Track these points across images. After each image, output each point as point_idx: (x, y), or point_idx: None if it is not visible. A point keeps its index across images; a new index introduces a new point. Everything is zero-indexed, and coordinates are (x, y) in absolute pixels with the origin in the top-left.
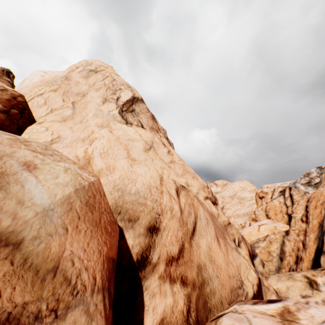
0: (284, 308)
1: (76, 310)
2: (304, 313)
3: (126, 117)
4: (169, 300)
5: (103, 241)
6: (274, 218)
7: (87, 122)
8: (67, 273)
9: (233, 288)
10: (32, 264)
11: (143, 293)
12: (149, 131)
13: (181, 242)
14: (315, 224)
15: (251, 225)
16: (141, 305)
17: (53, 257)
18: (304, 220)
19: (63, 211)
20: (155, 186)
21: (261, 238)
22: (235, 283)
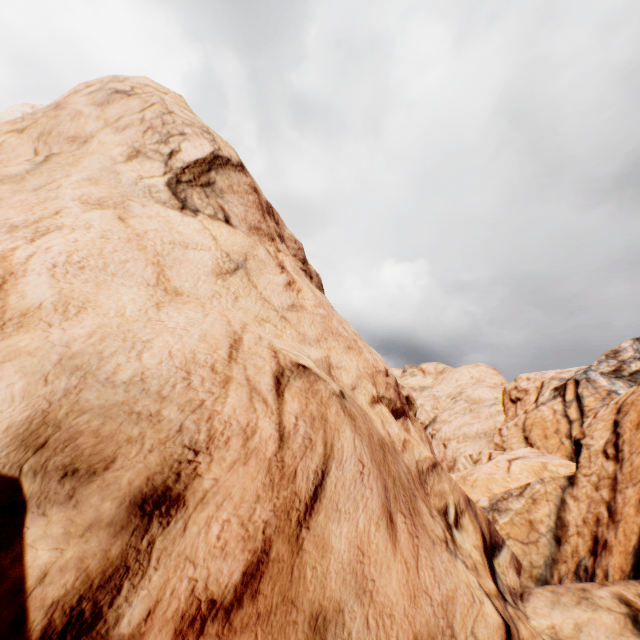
0: None
1: None
2: None
3: (185, 194)
4: None
5: None
6: (543, 445)
7: (54, 189)
8: None
9: None
10: None
11: None
12: (245, 232)
13: (261, 541)
14: (637, 465)
15: (492, 458)
16: None
17: None
18: (611, 454)
19: None
20: (209, 363)
21: (513, 491)
22: None
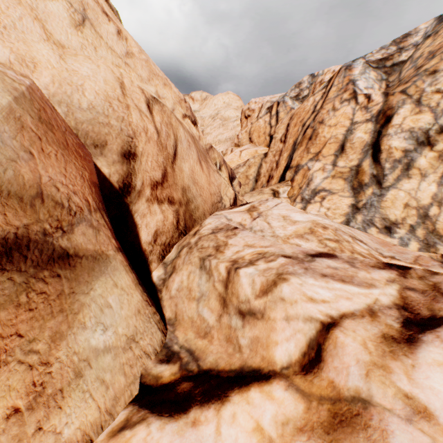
0: (251, 206)
1: (81, 226)
2: (264, 205)
3: None
4: (160, 217)
5: (81, 166)
6: (257, 142)
7: None
8: (56, 199)
9: (214, 203)
10: (11, 193)
11: (133, 216)
12: None
13: (163, 167)
14: (290, 143)
15: (233, 152)
16: (134, 226)
17: (31, 184)
18: (283, 141)
19: (13, 130)
20: (116, 98)
21: (241, 164)
22: (216, 199)
